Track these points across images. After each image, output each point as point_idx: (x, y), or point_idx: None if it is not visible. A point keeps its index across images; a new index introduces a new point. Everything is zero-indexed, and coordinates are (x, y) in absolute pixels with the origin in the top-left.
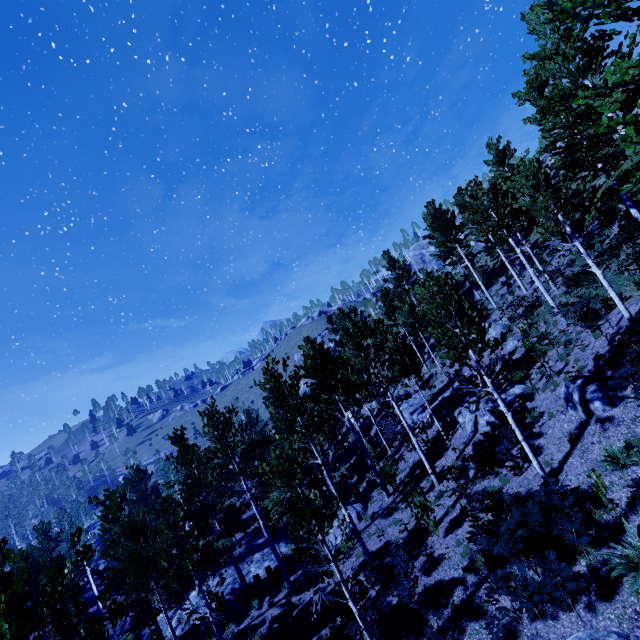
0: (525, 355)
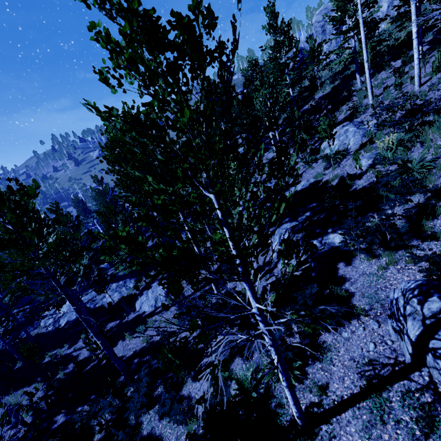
0: (372, 187)
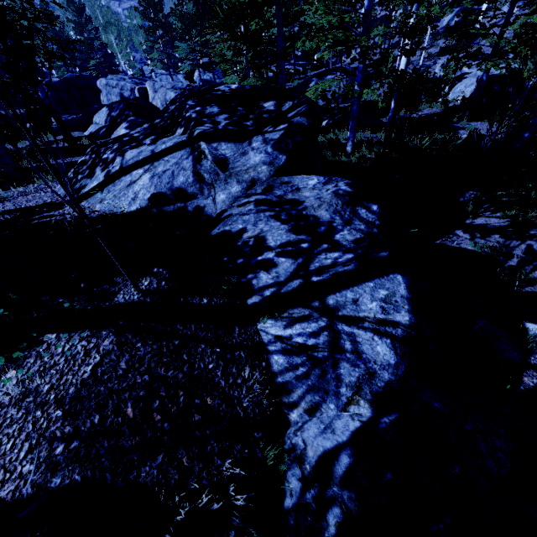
0: None
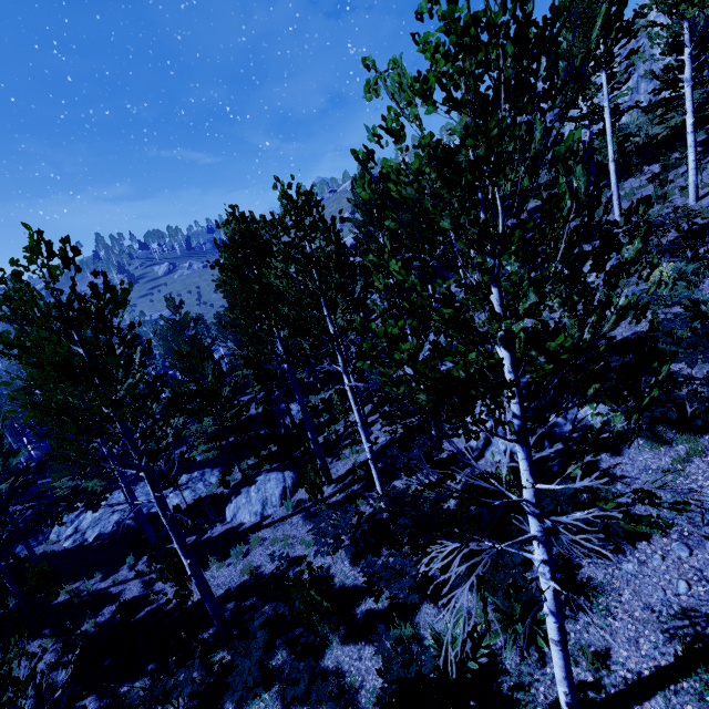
0: (641, 338)
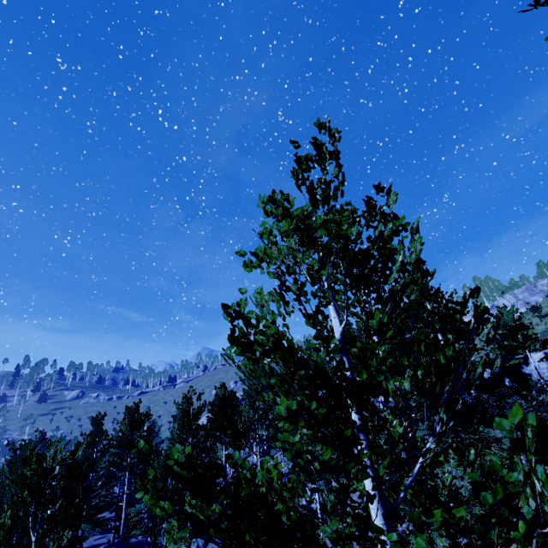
0: None
